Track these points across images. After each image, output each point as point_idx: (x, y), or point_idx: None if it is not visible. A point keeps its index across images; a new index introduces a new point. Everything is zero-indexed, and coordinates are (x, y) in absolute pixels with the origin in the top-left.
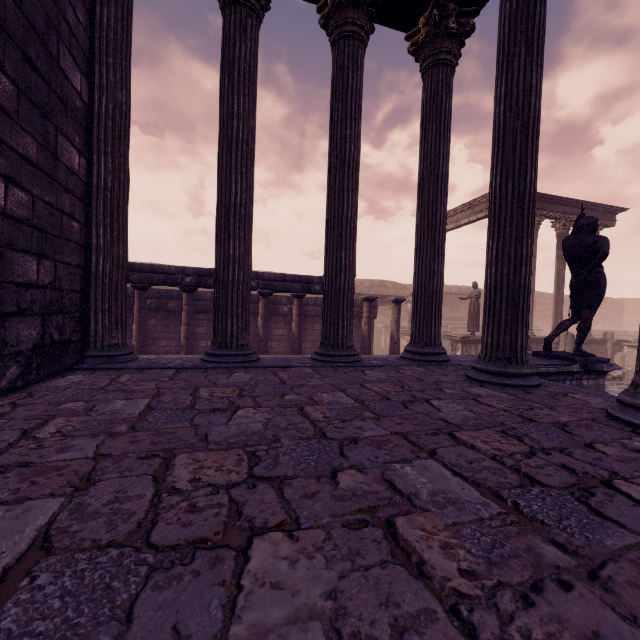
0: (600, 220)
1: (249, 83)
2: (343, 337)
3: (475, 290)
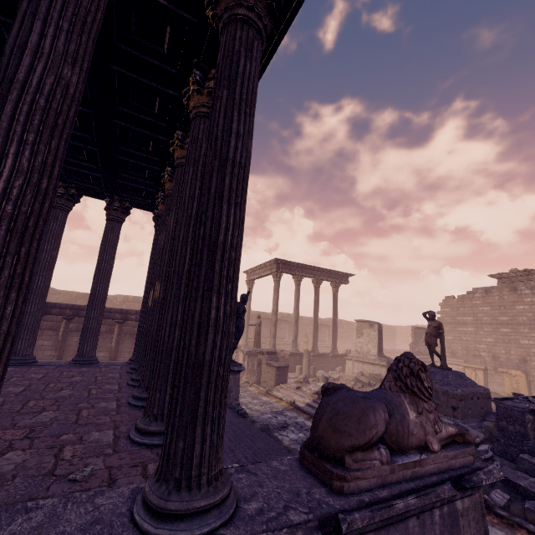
0: (339, 280)
1: (56, 238)
2: (86, 351)
3: (258, 320)
